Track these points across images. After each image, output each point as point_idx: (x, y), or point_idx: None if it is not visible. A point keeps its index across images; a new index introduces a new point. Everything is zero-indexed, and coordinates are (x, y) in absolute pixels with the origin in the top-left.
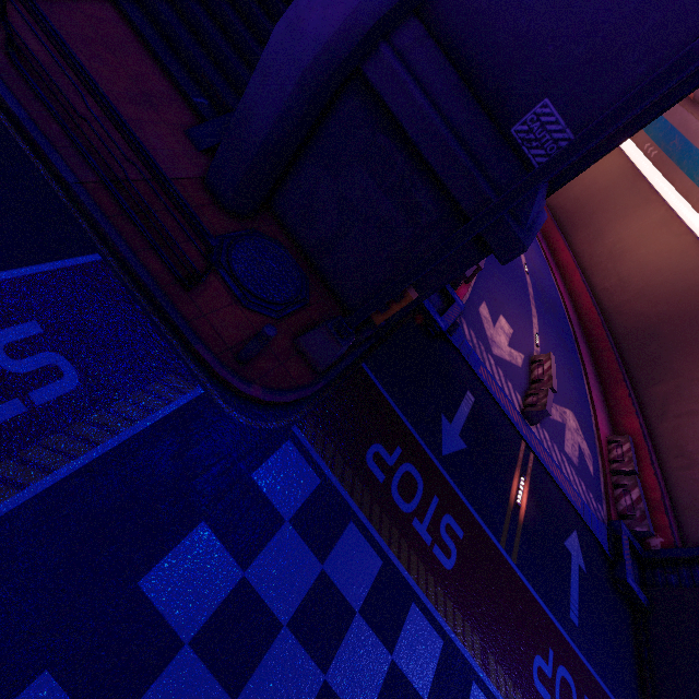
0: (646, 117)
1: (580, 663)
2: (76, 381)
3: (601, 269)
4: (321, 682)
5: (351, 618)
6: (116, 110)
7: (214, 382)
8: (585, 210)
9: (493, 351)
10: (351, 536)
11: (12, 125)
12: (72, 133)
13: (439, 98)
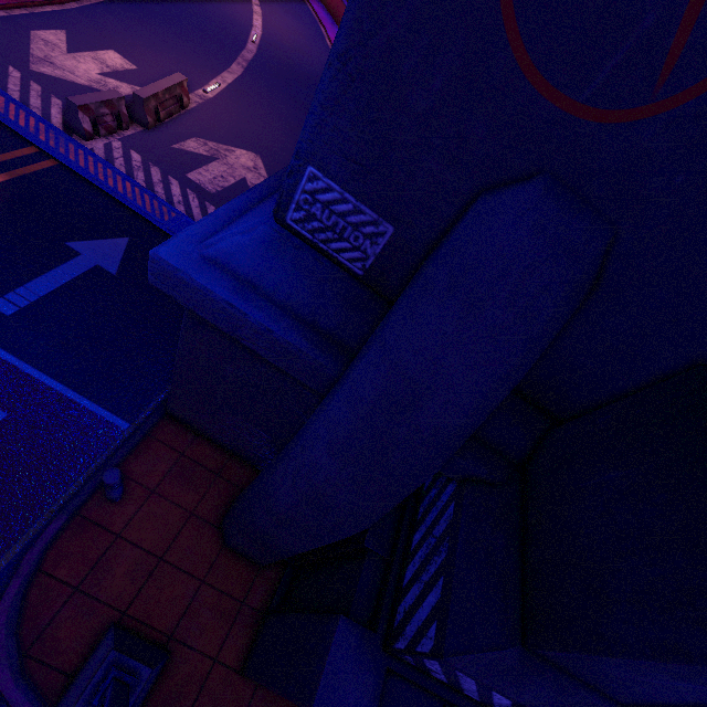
0: None
1: None
2: None
3: None
4: None
5: None
6: None
7: None
8: None
9: (33, 68)
10: None
11: None
12: None
13: None
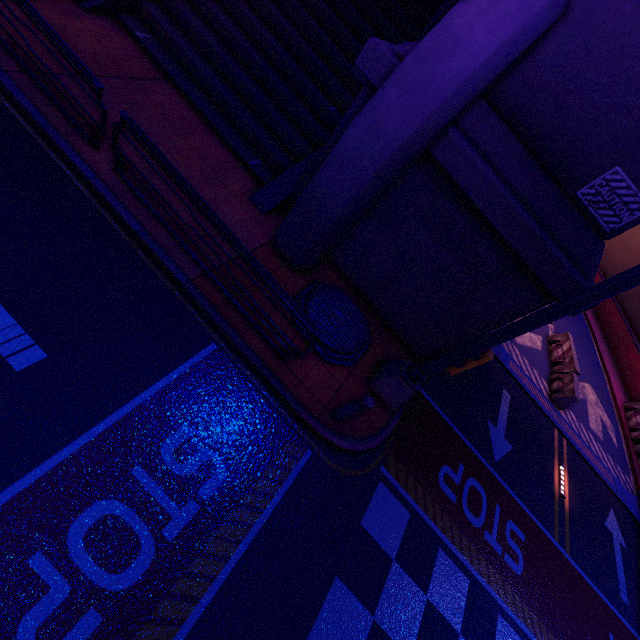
0: None
1: None
2: (226, 471)
3: None
4: None
5: None
6: (225, 226)
7: (317, 441)
8: None
9: (516, 340)
10: (441, 562)
11: (130, 237)
12: (176, 234)
13: (504, 169)
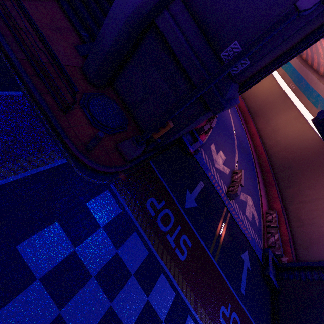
0: (282, 58)
1: (243, 312)
2: None
3: (268, 136)
4: (109, 306)
5: (128, 277)
6: (36, 24)
7: (73, 158)
8: (263, 110)
9: (215, 165)
10: (134, 238)
11: None
12: (16, 36)
13: (189, 37)
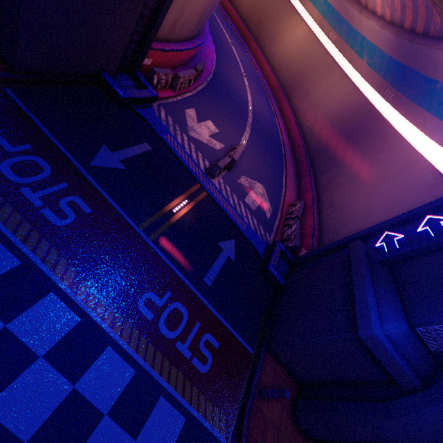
0: None
1: (201, 304)
2: None
3: (306, 115)
4: None
5: None
6: None
7: None
8: (299, 81)
9: (189, 133)
10: None
11: None
12: None
13: None
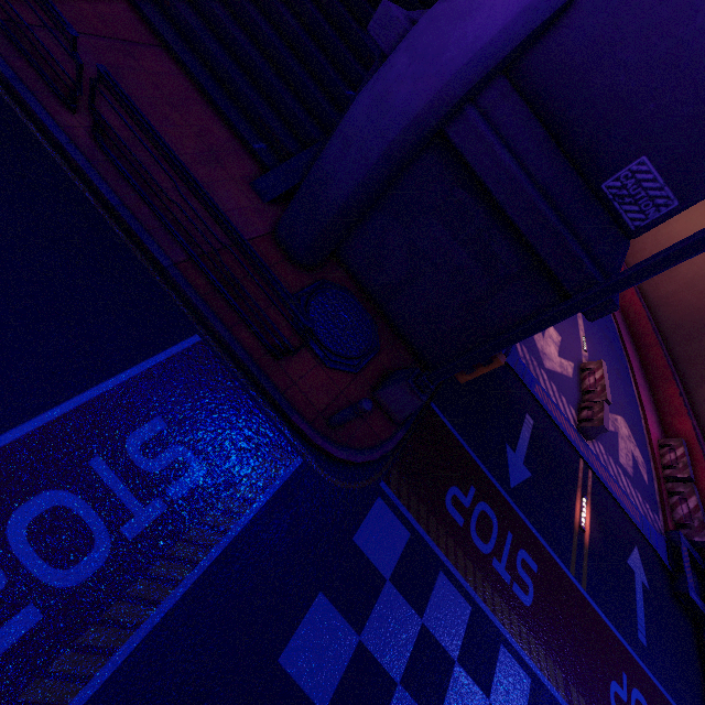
0: None
1: (651, 683)
2: (201, 471)
3: (645, 256)
4: None
5: (451, 668)
6: (212, 200)
7: (310, 449)
8: None
9: (544, 364)
10: (442, 586)
11: (107, 212)
12: (160, 213)
13: (525, 156)
